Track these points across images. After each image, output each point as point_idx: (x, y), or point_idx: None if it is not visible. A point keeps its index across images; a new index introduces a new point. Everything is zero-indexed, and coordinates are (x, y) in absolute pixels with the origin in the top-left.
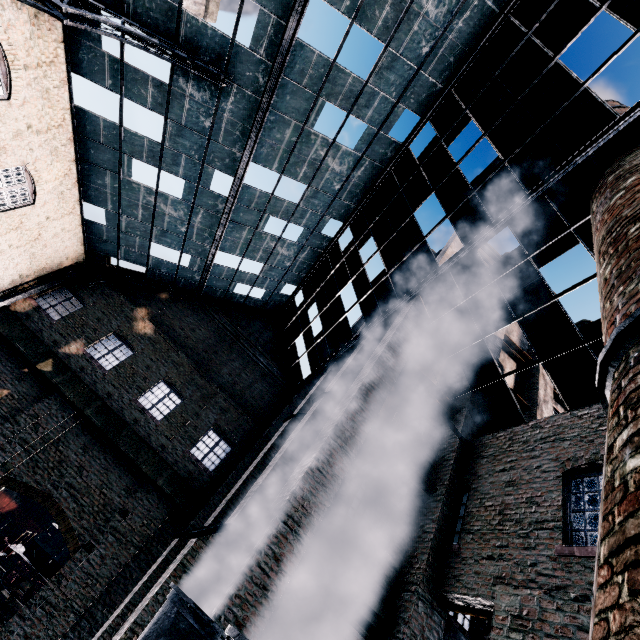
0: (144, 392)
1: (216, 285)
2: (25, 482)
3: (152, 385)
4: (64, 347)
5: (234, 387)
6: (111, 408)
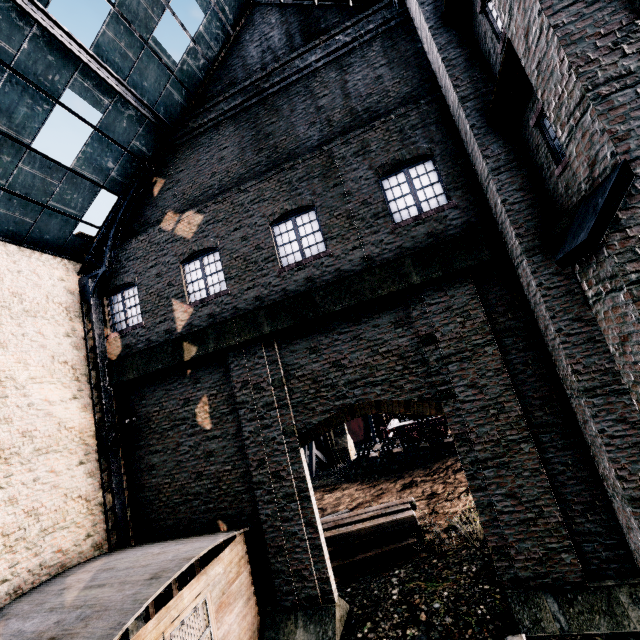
0: (276, 256)
1: (154, 87)
2: (318, 423)
3: (271, 242)
4: (177, 325)
5: (334, 124)
6: (276, 302)
